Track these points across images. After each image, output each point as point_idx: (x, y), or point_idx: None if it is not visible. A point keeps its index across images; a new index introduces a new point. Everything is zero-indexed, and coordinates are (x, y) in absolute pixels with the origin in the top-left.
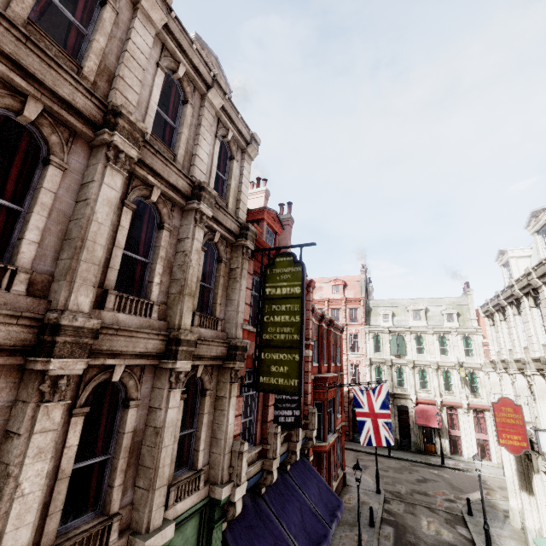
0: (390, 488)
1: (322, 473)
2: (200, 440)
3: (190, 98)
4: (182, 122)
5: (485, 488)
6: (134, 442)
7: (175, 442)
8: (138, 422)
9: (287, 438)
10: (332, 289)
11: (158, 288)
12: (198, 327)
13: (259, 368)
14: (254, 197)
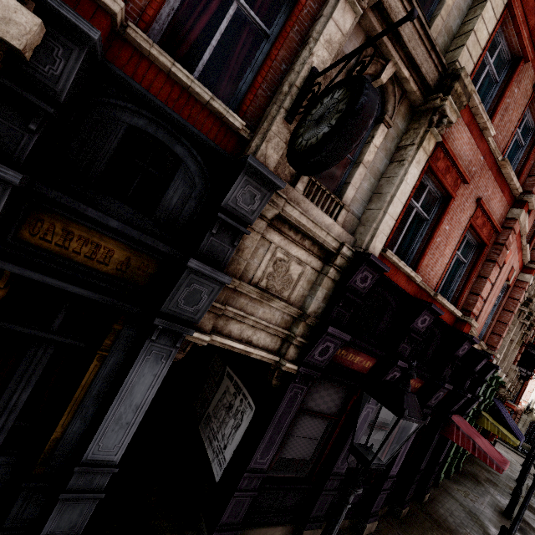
0: (533, 472)
1: None
2: None
3: None
4: None
5: None
6: None
7: None
8: None
9: None
10: None
11: None
12: None
13: None
14: None
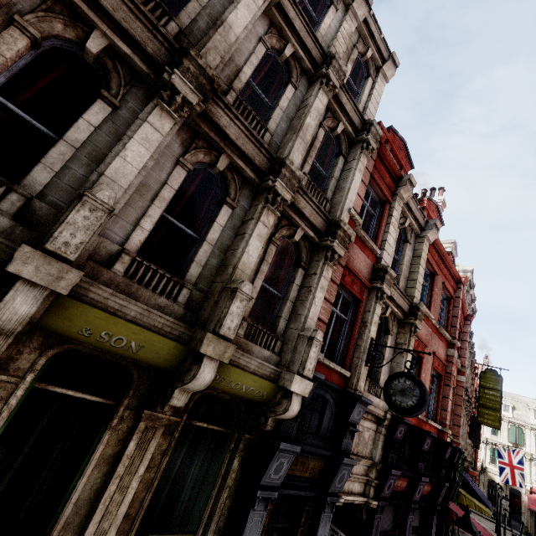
0: None
1: None
2: None
3: (467, 308)
4: None
5: None
6: None
7: None
8: None
9: None
10: None
11: None
12: None
13: (478, 414)
14: None
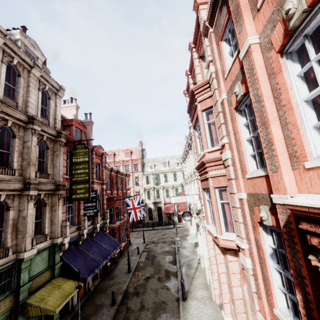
0: (150, 240)
1: (114, 238)
2: (45, 223)
3: (22, 74)
4: (19, 86)
5: (187, 231)
6: (14, 223)
7: (33, 223)
8: (15, 216)
9: (93, 223)
10: (125, 155)
11: (16, 163)
12: (39, 178)
13: (72, 192)
14: (70, 109)
